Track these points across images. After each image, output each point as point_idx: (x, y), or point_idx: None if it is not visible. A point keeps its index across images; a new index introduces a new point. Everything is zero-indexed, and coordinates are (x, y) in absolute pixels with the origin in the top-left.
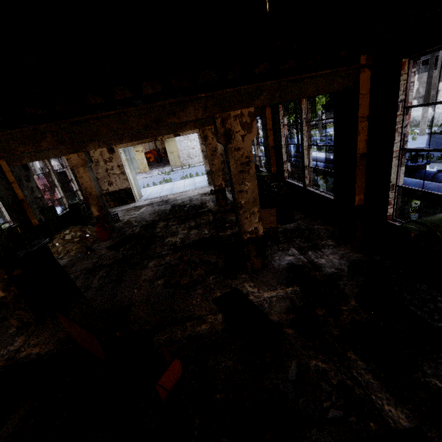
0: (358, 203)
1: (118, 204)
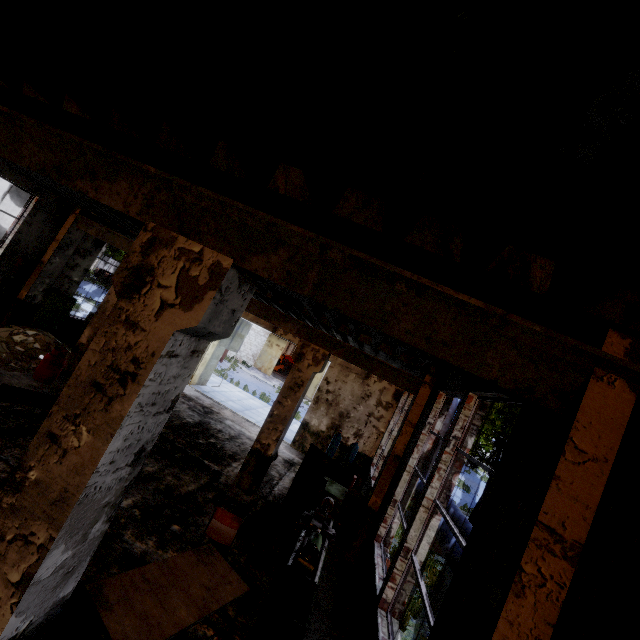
0: None
1: None
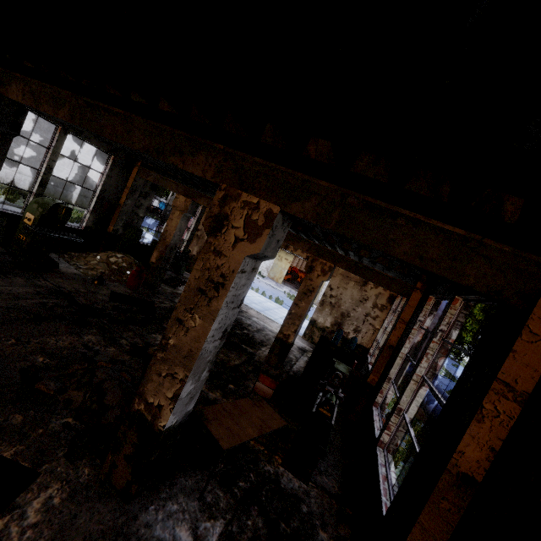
0: None
1: None
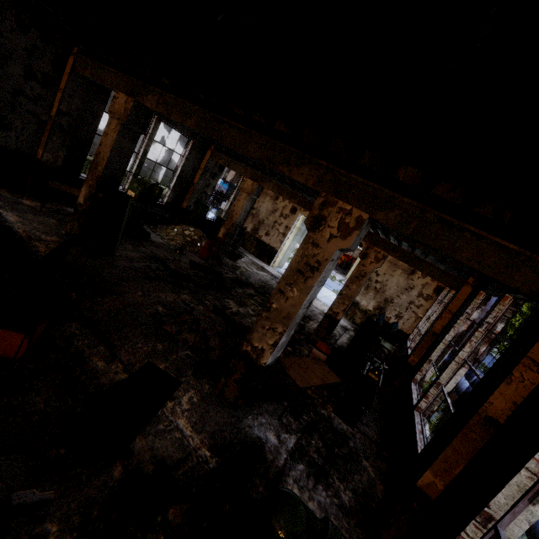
0: (424, 485)
1: (256, 254)
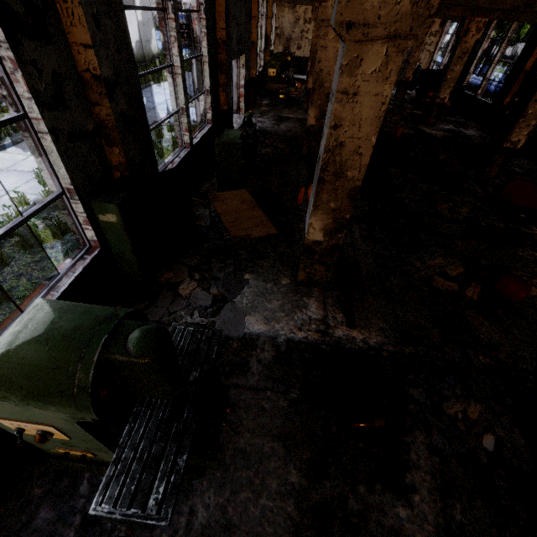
0: (505, 103)
1: (296, 72)
